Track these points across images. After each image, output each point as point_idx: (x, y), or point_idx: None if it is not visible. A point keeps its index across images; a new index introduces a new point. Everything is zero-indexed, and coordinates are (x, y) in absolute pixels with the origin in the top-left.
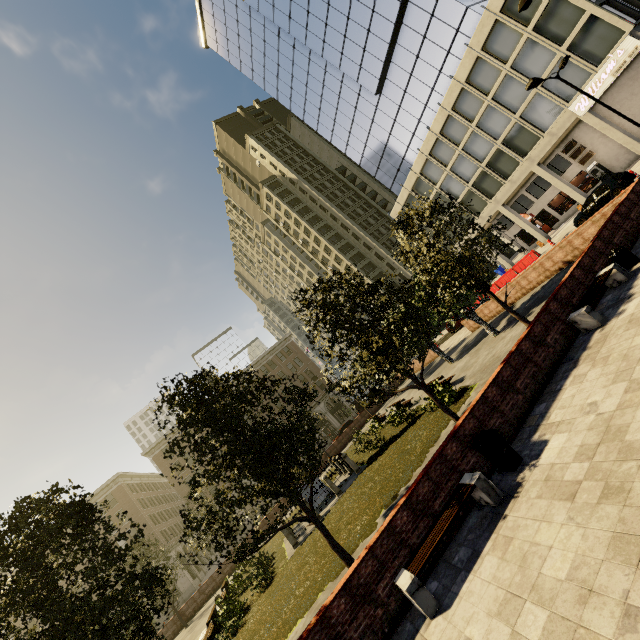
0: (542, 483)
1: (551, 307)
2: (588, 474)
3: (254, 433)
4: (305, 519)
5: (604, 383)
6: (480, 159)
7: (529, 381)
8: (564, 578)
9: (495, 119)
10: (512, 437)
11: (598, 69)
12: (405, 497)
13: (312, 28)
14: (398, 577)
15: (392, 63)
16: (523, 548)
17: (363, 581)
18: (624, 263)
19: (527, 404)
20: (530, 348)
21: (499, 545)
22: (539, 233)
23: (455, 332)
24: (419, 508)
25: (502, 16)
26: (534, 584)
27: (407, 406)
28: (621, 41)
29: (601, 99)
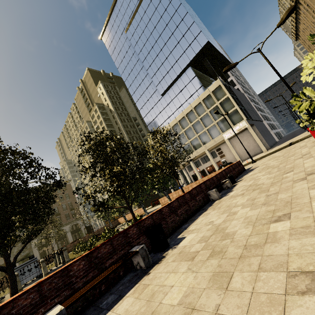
0: (177, 254)
1: (202, 185)
2: (204, 247)
3: (1, 190)
4: (2, 268)
5: (218, 214)
6: (189, 138)
7: (184, 212)
8: (176, 303)
9: (199, 126)
10: (167, 237)
11: (234, 126)
12: (89, 251)
13: (148, 59)
14: (50, 311)
15: (171, 88)
16: (154, 289)
17: (15, 312)
18: (231, 181)
19: (179, 223)
20: (189, 198)
21: (138, 290)
22: (200, 177)
23: (154, 207)
24: (95, 262)
25: (212, 94)
26: (154, 311)
27: (116, 231)
28: (242, 121)
29: (232, 138)
